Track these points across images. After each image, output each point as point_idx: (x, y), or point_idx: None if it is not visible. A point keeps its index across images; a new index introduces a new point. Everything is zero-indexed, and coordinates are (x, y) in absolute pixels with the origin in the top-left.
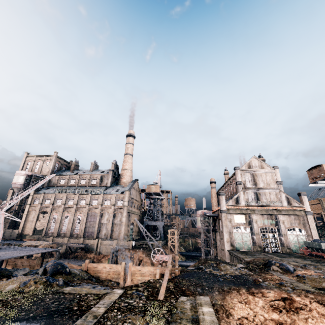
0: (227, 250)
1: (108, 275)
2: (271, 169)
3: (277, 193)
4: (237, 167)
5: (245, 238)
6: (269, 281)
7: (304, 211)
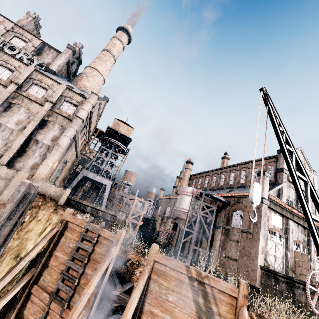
0: (263, 266)
1: None
2: (312, 173)
3: (312, 204)
4: None
5: (278, 253)
6: None
7: None
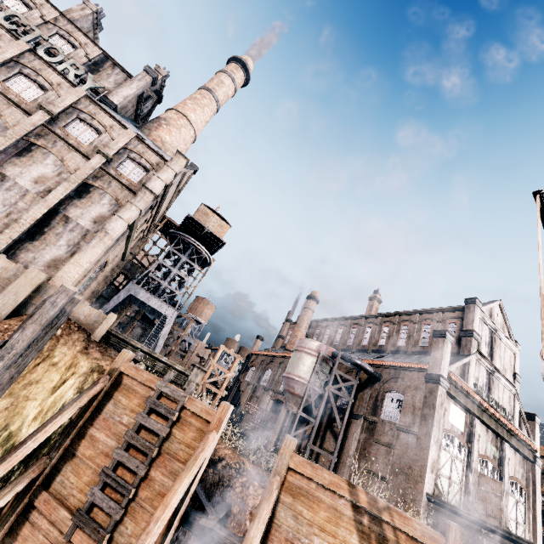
0: (433, 495)
1: None
2: (514, 344)
3: (511, 396)
4: (479, 302)
5: (455, 473)
6: None
7: (533, 454)
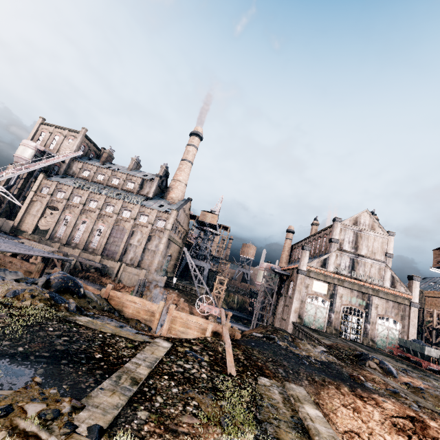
0: (292, 321)
1: (136, 314)
2: (385, 234)
3: (381, 268)
4: (339, 219)
5: (319, 314)
6: (372, 382)
7: (409, 300)
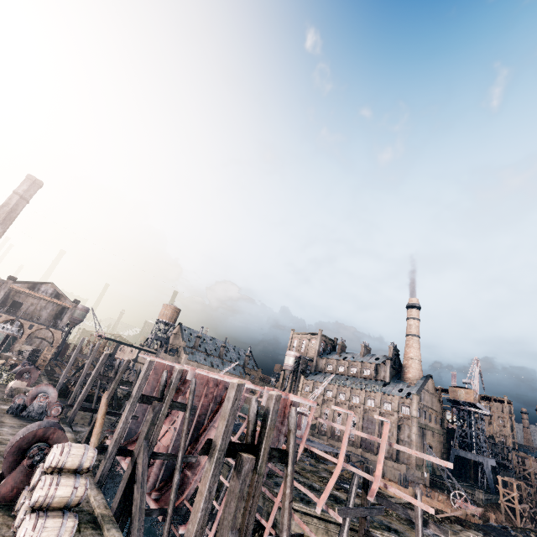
0: None
1: (396, 496)
2: None
3: None
4: None
5: None
6: None
7: None
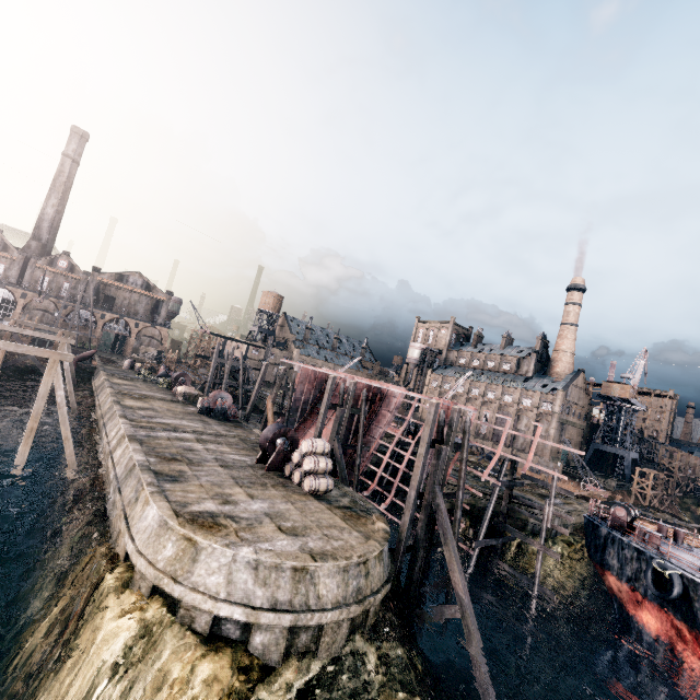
0: None
1: None
2: None
3: None
4: None
5: None
6: None
7: None
